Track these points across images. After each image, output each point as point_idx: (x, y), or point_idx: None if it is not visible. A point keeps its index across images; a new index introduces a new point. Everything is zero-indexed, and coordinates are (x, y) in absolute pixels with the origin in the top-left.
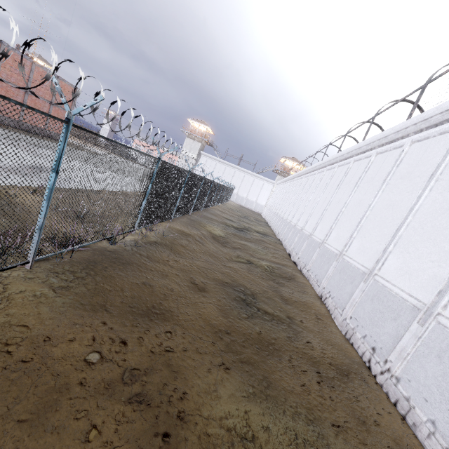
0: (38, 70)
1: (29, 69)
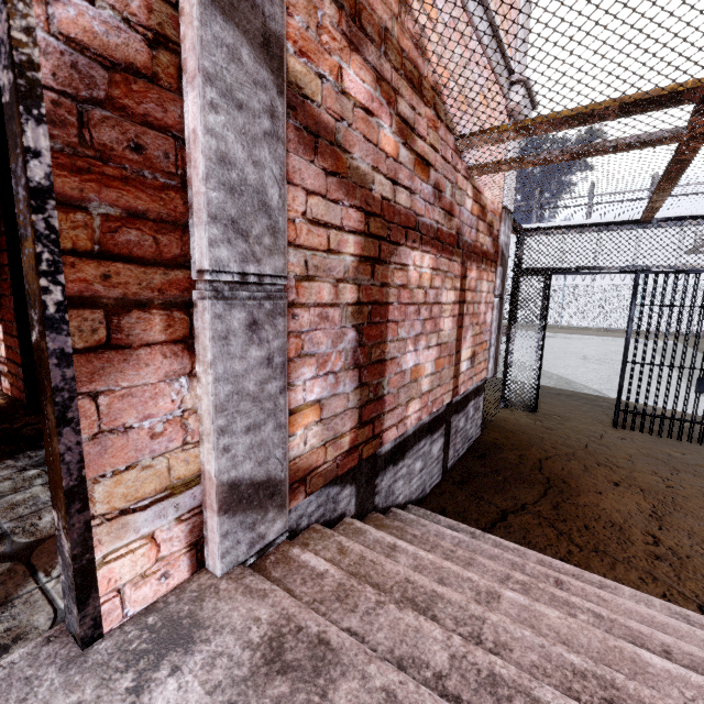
0: None
1: None
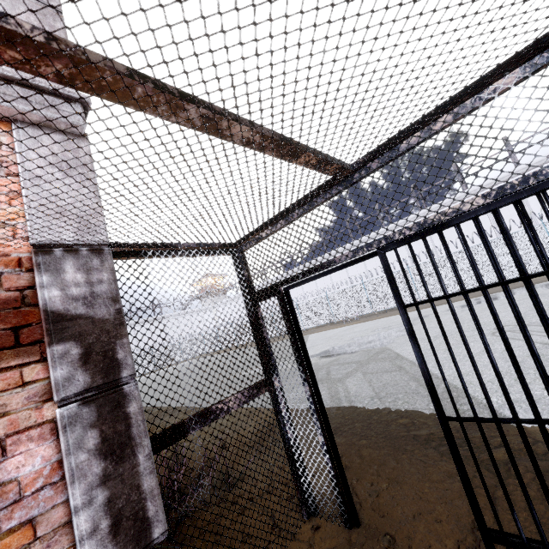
0: None
1: None
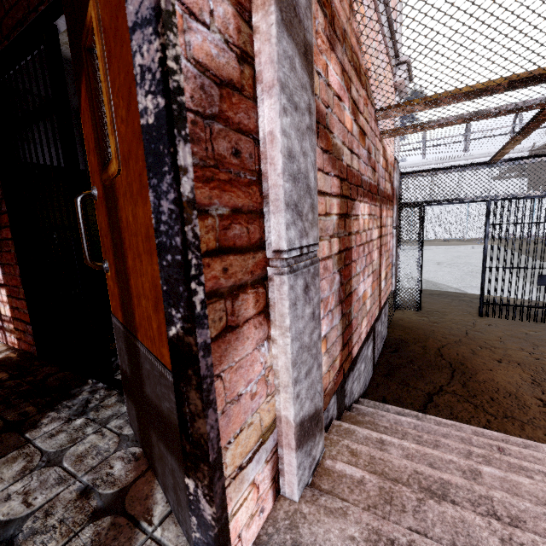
0: None
1: None
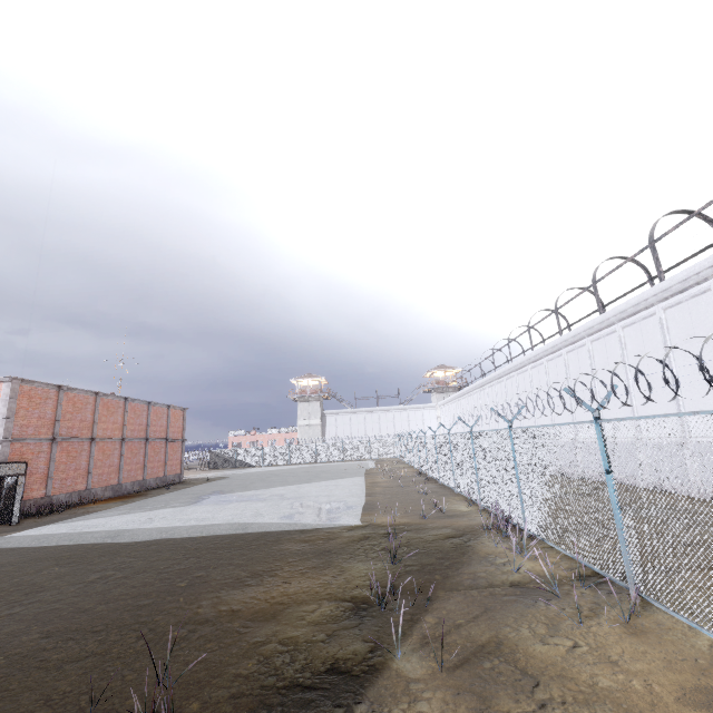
0: (153, 409)
1: (147, 413)
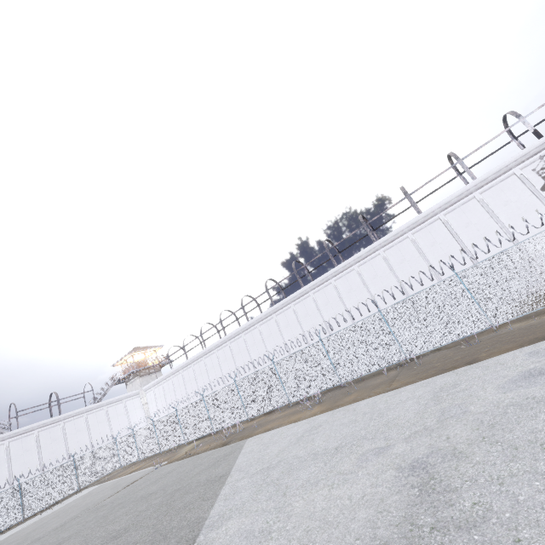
0: None
1: None
